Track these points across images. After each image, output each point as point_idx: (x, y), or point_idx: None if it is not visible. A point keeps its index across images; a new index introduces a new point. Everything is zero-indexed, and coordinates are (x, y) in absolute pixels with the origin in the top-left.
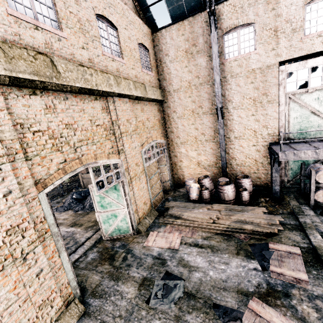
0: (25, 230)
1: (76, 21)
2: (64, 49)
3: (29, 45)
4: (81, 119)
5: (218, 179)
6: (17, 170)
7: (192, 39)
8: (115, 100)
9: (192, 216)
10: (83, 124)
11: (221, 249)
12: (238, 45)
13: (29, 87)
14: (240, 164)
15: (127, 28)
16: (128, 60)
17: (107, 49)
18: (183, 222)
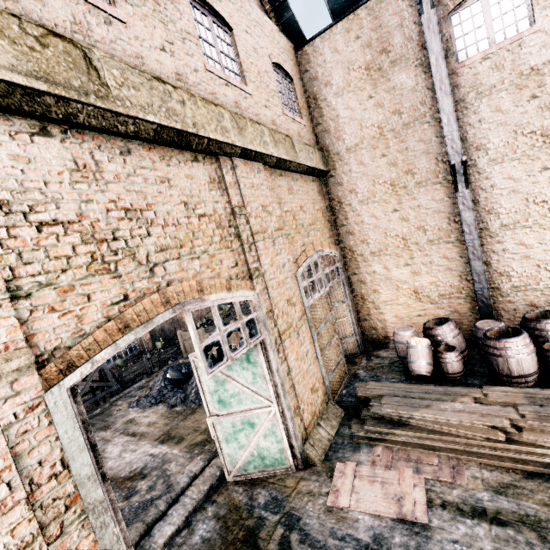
0: None
1: None
2: (119, 43)
3: (30, 17)
4: (163, 201)
5: (477, 325)
6: None
7: (378, 41)
8: (237, 163)
9: (438, 420)
10: (167, 212)
11: None
12: (488, 26)
13: (28, 114)
14: (523, 285)
15: (250, 31)
16: (256, 90)
17: (214, 64)
18: (418, 438)
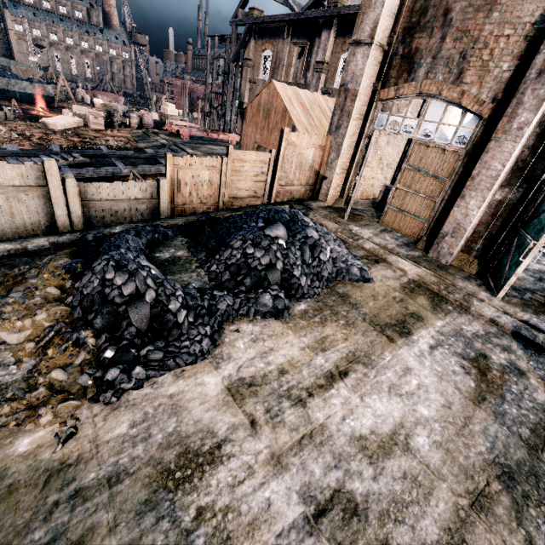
0: None
1: None
2: None
3: None
4: None
5: None
6: None
7: None
8: None
9: None
10: None
11: None
12: None
13: None
14: None
15: None
16: None
17: None
18: None
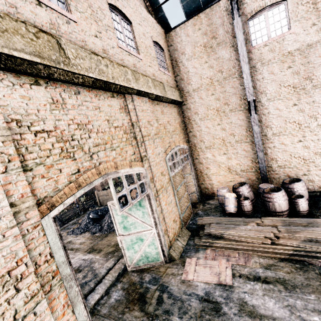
0: (21, 278)
1: (87, 7)
2: (74, 33)
3: (29, 21)
4: (97, 119)
5: (260, 186)
6: (11, 185)
7: (211, 32)
8: (134, 98)
9: (239, 235)
10: (99, 125)
11: (298, 284)
12: (267, 28)
13: (29, 74)
14: (283, 165)
15: (141, 24)
16: (144, 57)
17: (122, 43)
18: (228, 244)
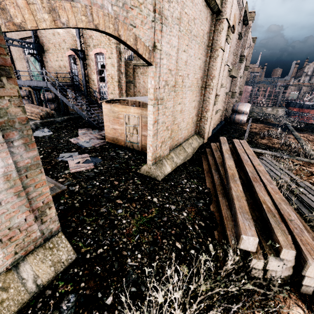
0: None
1: None
2: None
3: None
4: None
5: None
6: None
7: None
8: None
9: None
10: None
11: None
12: None
13: None
14: None
15: None
16: None
17: None
18: None
